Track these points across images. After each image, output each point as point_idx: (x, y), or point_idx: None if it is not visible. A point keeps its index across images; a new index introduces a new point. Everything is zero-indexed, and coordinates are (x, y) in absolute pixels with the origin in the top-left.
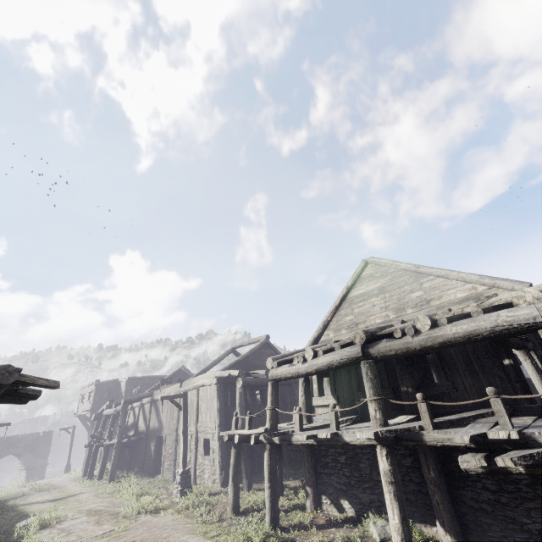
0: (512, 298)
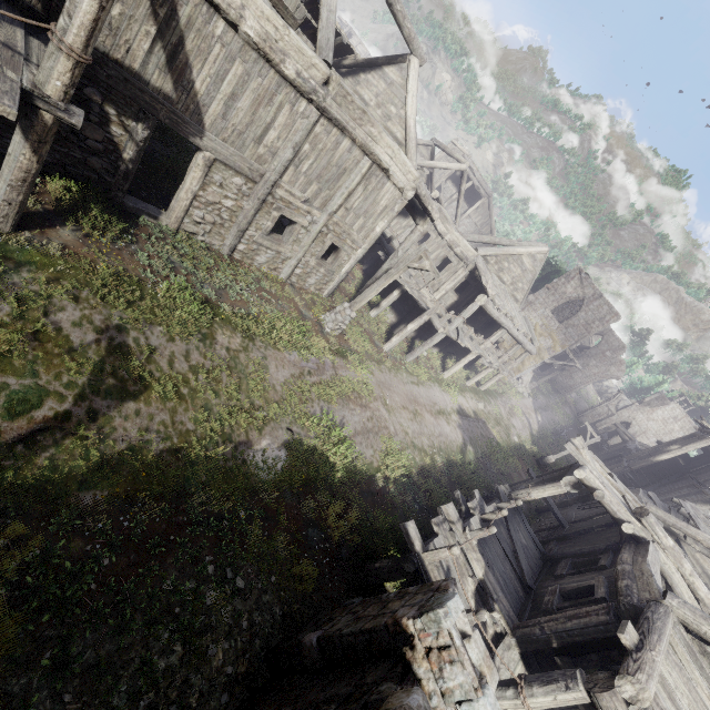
0: (529, 336)
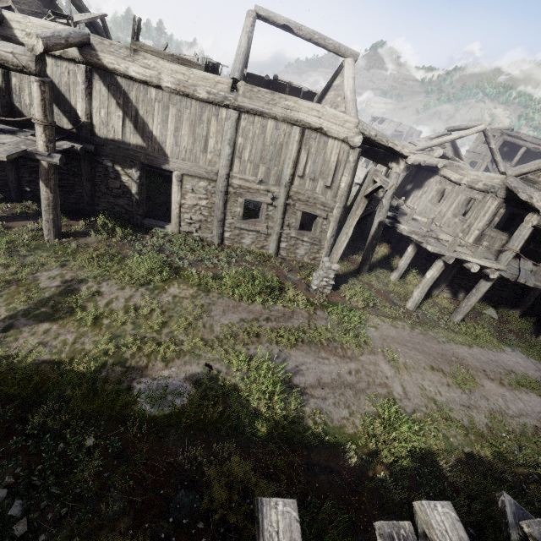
0: None
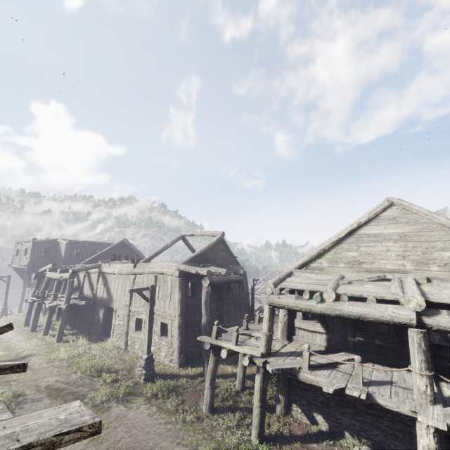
0: None
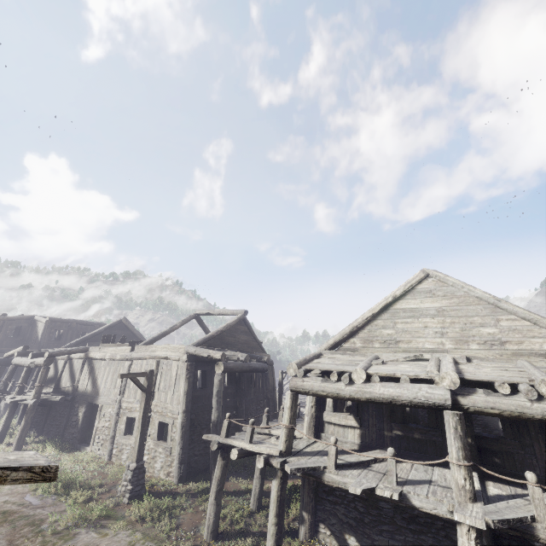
0: None
